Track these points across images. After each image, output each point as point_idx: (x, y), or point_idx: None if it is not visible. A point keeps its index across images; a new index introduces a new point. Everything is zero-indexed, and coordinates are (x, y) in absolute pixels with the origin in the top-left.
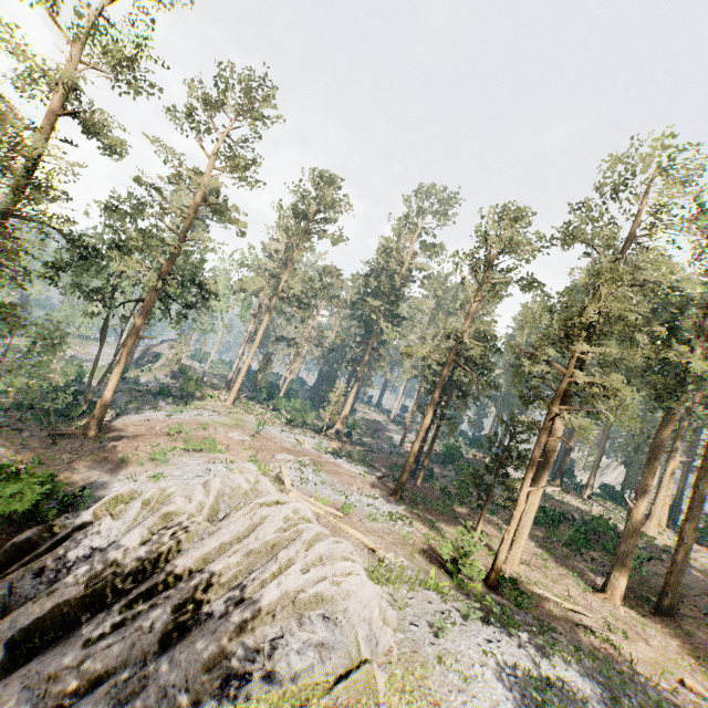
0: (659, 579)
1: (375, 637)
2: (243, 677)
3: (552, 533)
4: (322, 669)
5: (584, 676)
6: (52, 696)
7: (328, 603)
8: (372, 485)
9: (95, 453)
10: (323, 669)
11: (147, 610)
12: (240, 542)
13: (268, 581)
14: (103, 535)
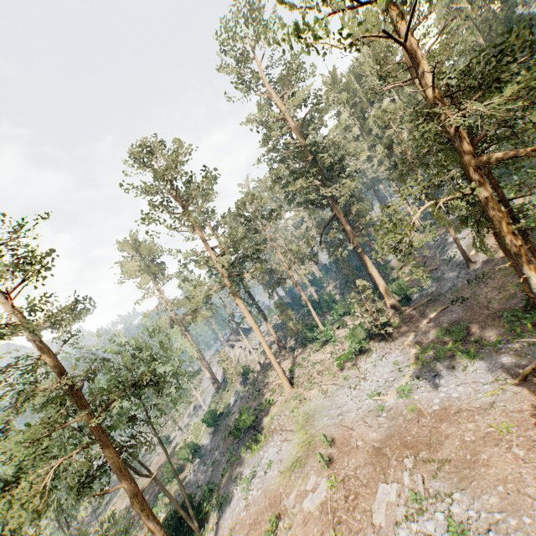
0: None
1: None
2: None
3: None
4: None
5: None
6: None
7: None
8: None
9: None
10: None
11: None
12: None
13: None
14: None
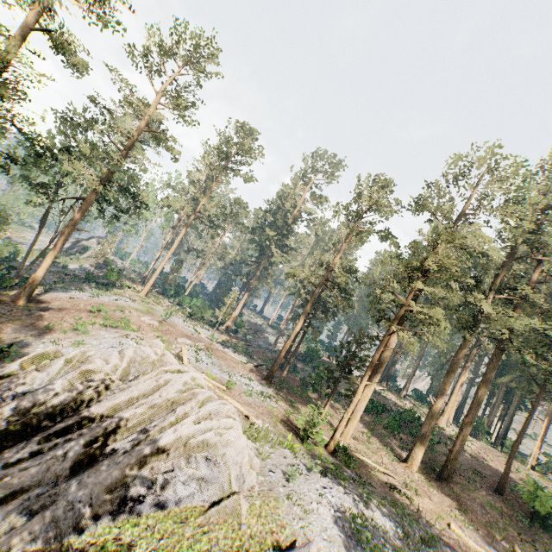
0: (444, 456)
1: (243, 477)
2: (137, 499)
3: (376, 419)
4: (200, 497)
5: (386, 516)
6: None
7: (211, 448)
8: (250, 370)
9: (24, 318)
10: (201, 497)
11: (62, 443)
12: (146, 398)
13: (166, 428)
14: (28, 383)
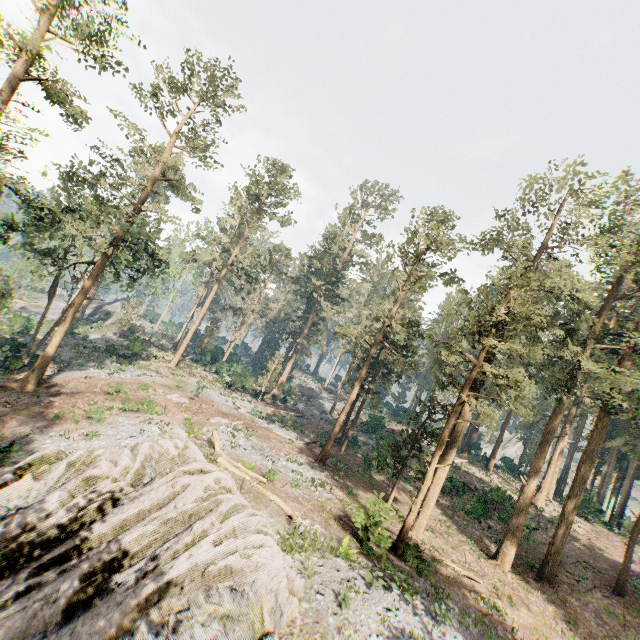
0: (544, 547)
1: (280, 608)
2: None
3: (456, 502)
4: None
5: None
6: None
7: (236, 575)
8: (299, 450)
9: (31, 407)
10: None
11: (56, 577)
12: (159, 510)
13: (180, 552)
14: (22, 496)
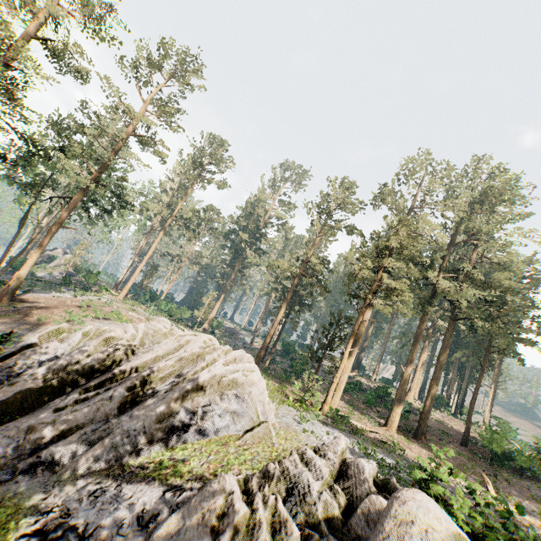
0: (415, 422)
1: (266, 414)
2: (182, 430)
3: (355, 395)
4: (234, 428)
5: (381, 453)
6: (31, 442)
7: (239, 387)
8: None
9: (12, 313)
10: (235, 428)
11: (103, 393)
12: (172, 354)
13: (199, 372)
14: (50, 353)
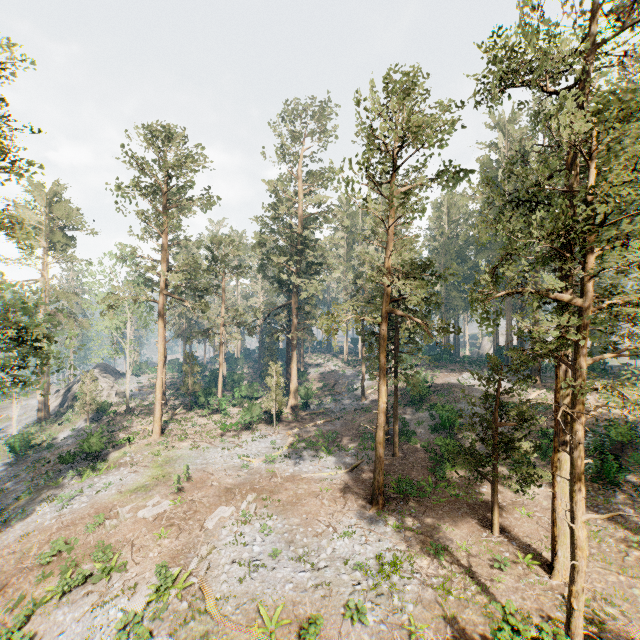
0: None
1: None
2: None
3: None
4: None
5: None
6: None
7: None
8: (344, 494)
9: None
10: None
11: None
12: None
13: None
14: None
